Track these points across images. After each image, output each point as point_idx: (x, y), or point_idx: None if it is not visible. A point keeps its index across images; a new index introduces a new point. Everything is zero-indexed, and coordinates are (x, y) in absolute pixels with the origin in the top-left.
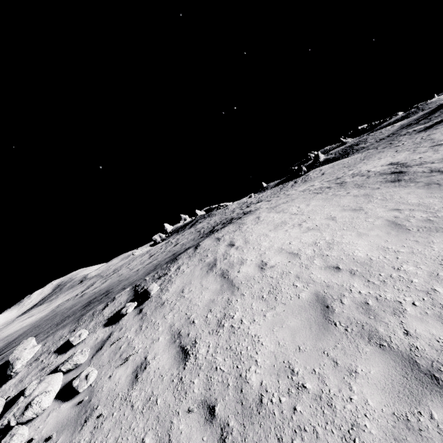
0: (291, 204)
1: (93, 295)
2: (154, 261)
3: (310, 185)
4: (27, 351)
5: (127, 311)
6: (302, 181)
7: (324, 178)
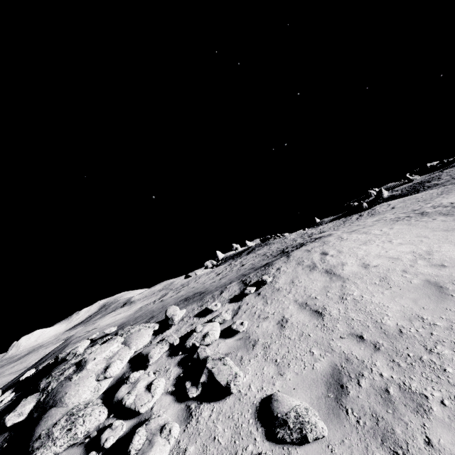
0: (370, 228)
1: (179, 298)
2: (229, 276)
3: (380, 217)
4: (179, 311)
5: (250, 291)
6: (368, 215)
7: (397, 211)
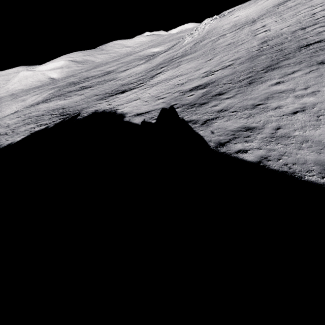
0: None
1: None
2: None
3: None
4: (214, 17)
5: (221, 16)
6: None
7: None
